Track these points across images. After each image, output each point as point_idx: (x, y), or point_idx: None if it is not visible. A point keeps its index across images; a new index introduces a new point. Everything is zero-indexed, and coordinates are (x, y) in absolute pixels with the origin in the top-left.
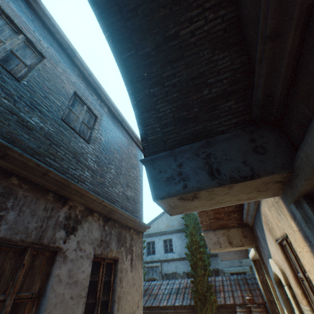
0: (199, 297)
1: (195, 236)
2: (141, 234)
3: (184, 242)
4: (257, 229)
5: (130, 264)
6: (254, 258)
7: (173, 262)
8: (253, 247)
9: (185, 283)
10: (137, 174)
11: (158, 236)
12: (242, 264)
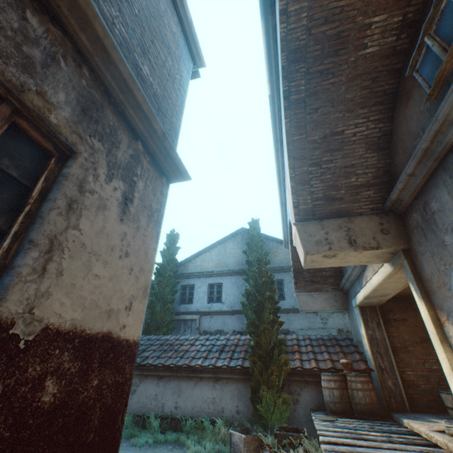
0: (261, 355)
1: (265, 265)
2: (164, 180)
3: (241, 289)
4: (440, 189)
5: (119, 202)
6: (365, 302)
7: (219, 316)
8: (391, 259)
9: (236, 340)
10: (174, 73)
11: (200, 278)
12: (327, 326)
